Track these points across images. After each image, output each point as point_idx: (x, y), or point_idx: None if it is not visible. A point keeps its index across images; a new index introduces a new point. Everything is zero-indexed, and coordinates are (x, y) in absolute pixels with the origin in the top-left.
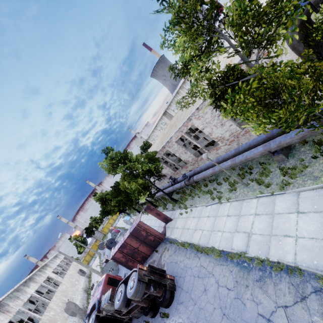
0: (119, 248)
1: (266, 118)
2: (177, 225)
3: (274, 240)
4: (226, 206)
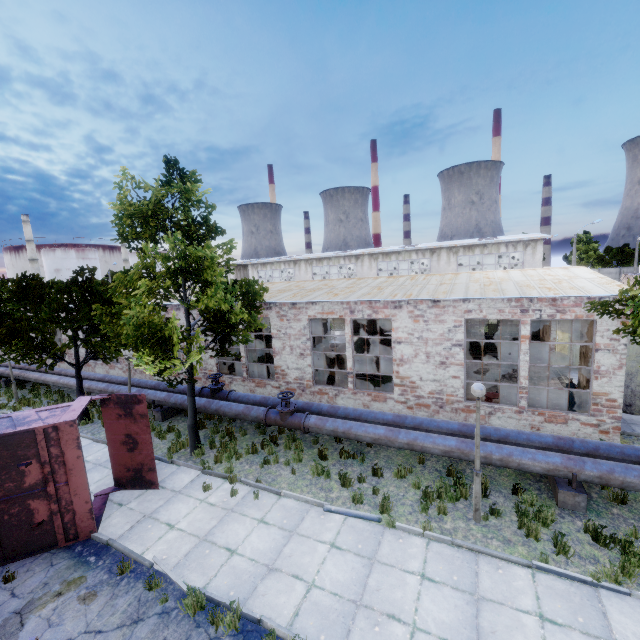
0: None
1: None
2: (175, 517)
3: None
4: (413, 545)
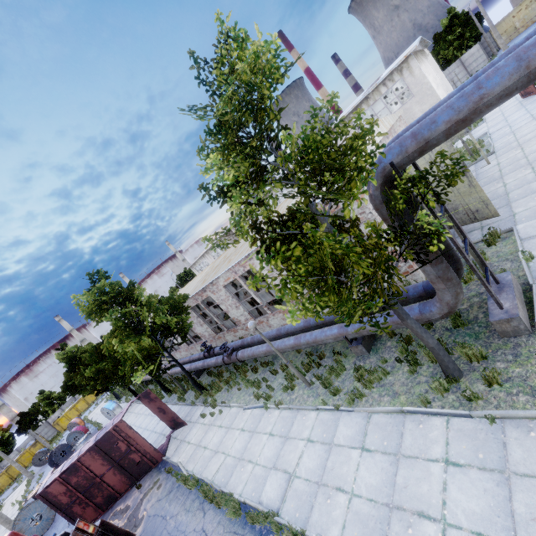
0: (62, 472)
1: (311, 302)
2: (191, 437)
3: (322, 494)
4: (273, 416)
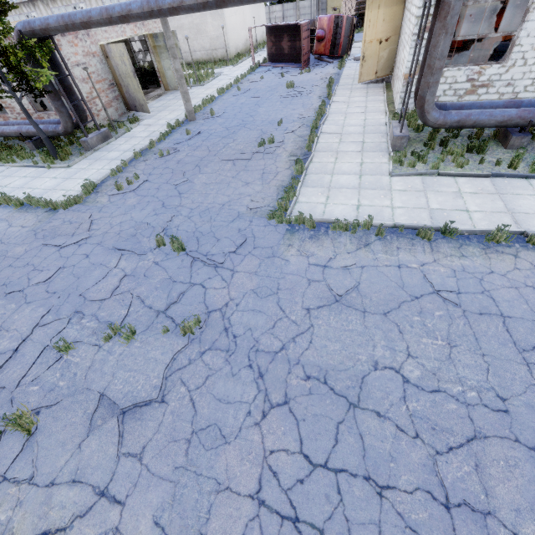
0: None
1: None
2: None
3: None
4: None
